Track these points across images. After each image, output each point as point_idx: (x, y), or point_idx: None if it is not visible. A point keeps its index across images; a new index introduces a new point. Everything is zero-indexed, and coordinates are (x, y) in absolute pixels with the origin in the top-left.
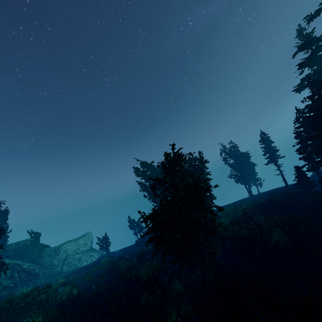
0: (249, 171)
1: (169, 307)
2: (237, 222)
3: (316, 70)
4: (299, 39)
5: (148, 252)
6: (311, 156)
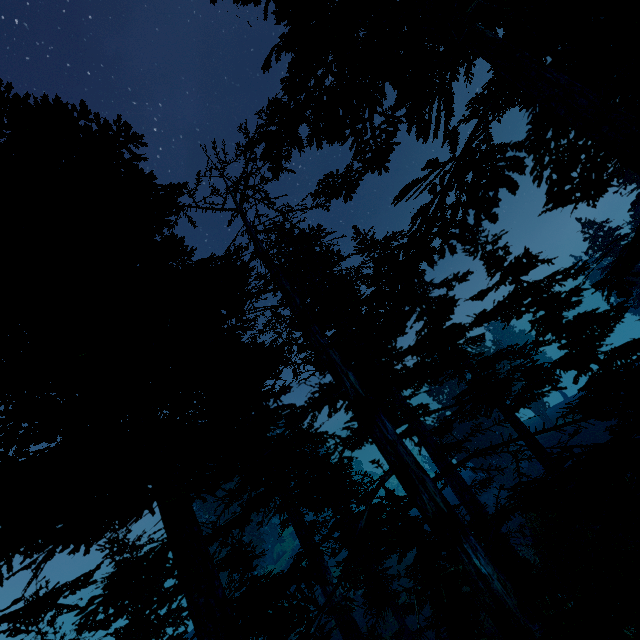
0: None
1: None
2: None
3: None
4: None
5: None
6: None
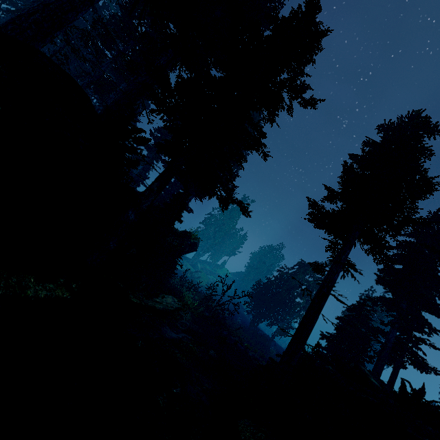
0: None
1: None
2: None
3: None
4: None
5: None
6: None
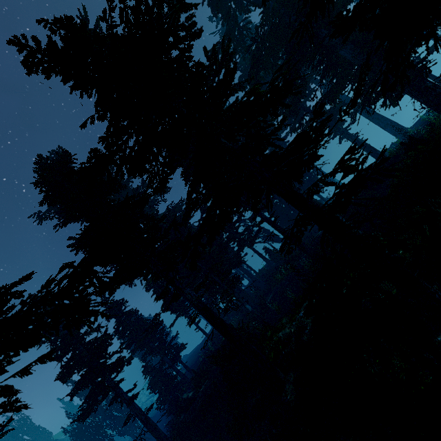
0: None
1: None
2: None
3: None
4: None
5: None
6: None
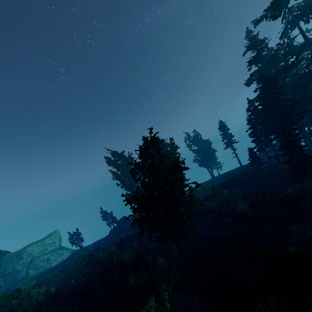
0: (211, 156)
1: (157, 281)
2: (206, 199)
3: (262, 67)
4: (247, 40)
5: (125, 239)
6: (260, 139)
